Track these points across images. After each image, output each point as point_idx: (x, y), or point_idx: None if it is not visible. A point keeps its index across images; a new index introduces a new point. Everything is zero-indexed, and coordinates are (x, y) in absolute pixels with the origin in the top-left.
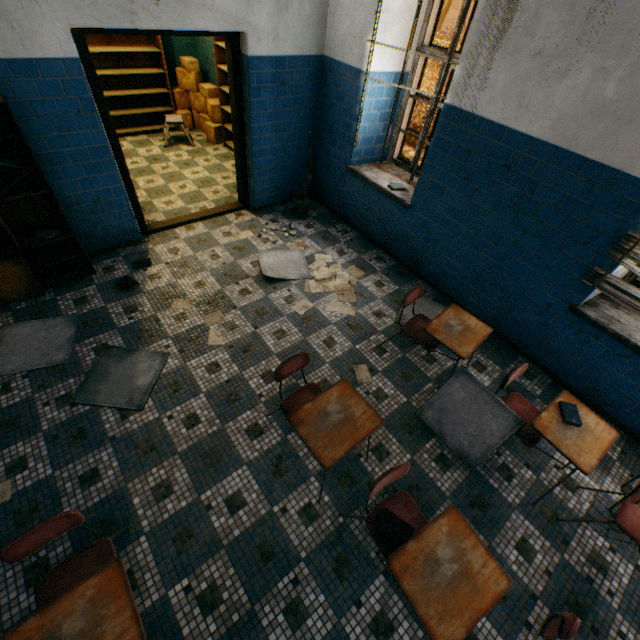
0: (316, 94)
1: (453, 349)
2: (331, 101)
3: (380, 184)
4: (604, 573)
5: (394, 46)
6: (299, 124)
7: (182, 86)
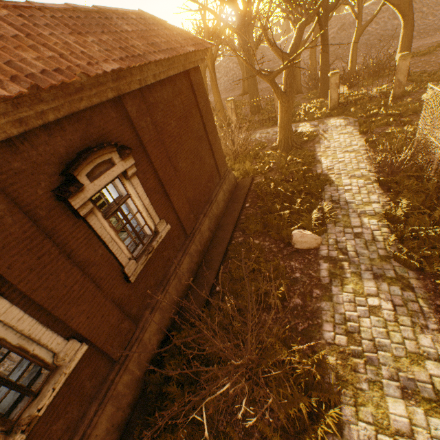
0: None
1: None
2: None
3: None
4: None
5: (114, 194)
6: None
7: None
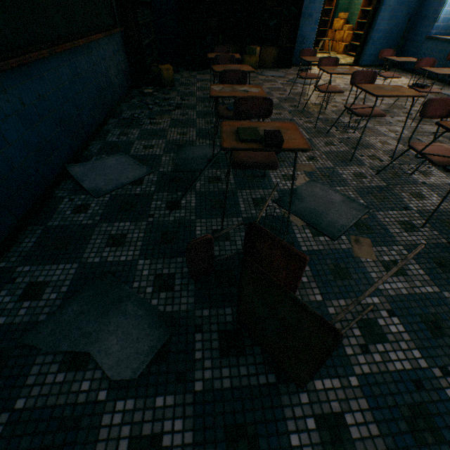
0: (420, 1)
1: None
2: (429, 2)
3: (447, 38)
4: None
5: None
6: (404, 18)
7: (333, 28)
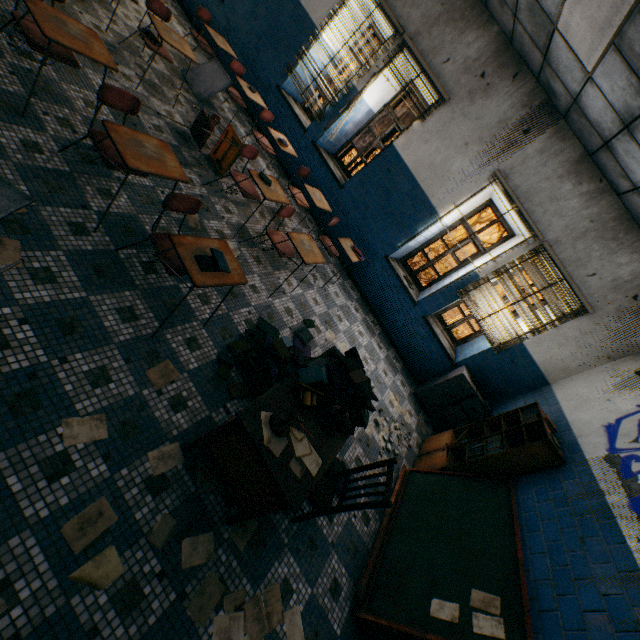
0: None
1: (214, 40)
2: None
3: None
4: (241, 161)
5: None
6: None
7: None
